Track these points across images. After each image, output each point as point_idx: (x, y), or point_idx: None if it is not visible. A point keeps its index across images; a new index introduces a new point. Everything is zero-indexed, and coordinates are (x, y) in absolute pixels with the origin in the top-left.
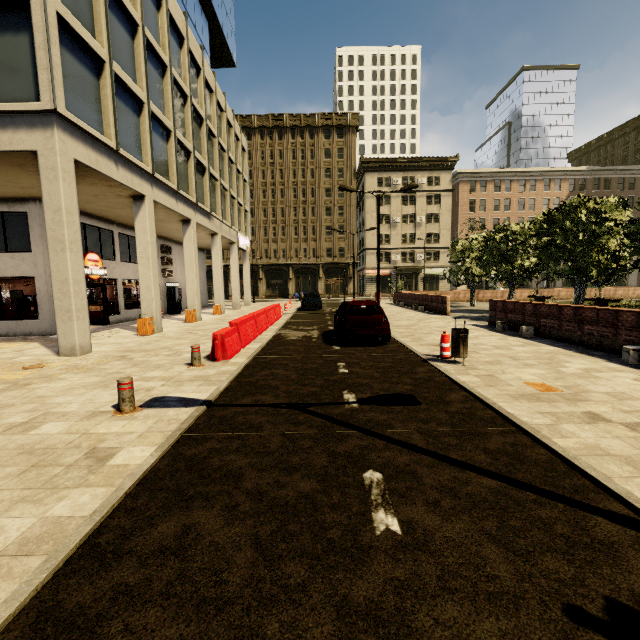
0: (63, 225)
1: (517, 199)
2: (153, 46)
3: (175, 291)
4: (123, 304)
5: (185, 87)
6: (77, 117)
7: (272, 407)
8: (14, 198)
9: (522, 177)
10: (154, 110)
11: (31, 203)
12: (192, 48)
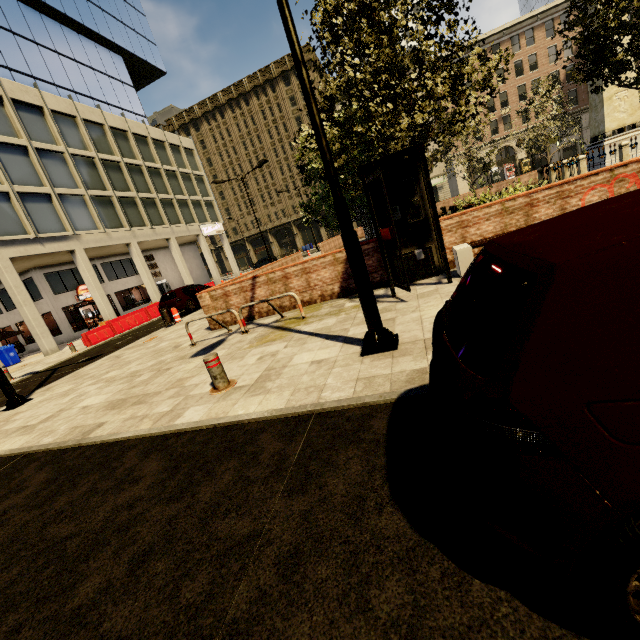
0: (16, 295)
1: (512, 64)
2: (45, 149)
3: (163, 286)
4: (121, 308)
5: (89, 153)
6: (4, 234)
7: (50, 370)
8: (23, 271)
9: (513, 33)
10: (61, 192)
11: (31, 272)
12: (88, 116)
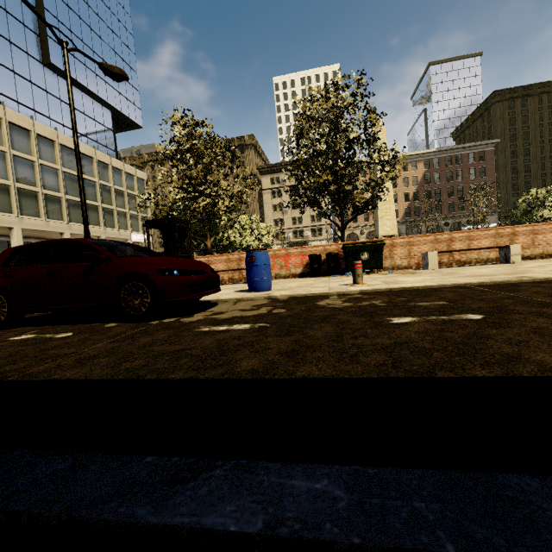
0: None
1: None
2: (21, 156)
3: None
4: None
5: (56, 166)
6: None
7: None
8: None
9: None
10: (21, 186)
11: None
12: (65, 143)
